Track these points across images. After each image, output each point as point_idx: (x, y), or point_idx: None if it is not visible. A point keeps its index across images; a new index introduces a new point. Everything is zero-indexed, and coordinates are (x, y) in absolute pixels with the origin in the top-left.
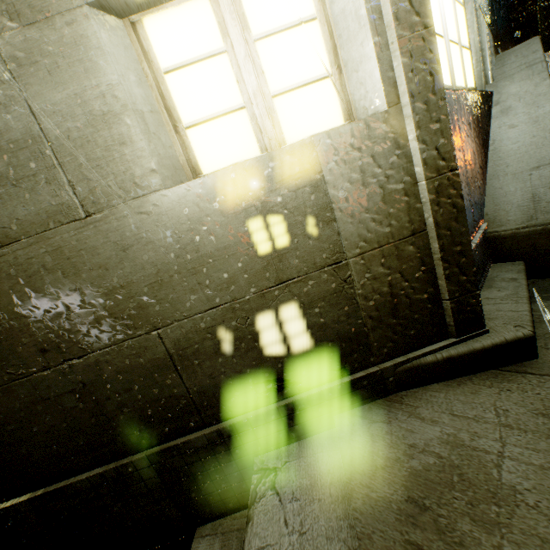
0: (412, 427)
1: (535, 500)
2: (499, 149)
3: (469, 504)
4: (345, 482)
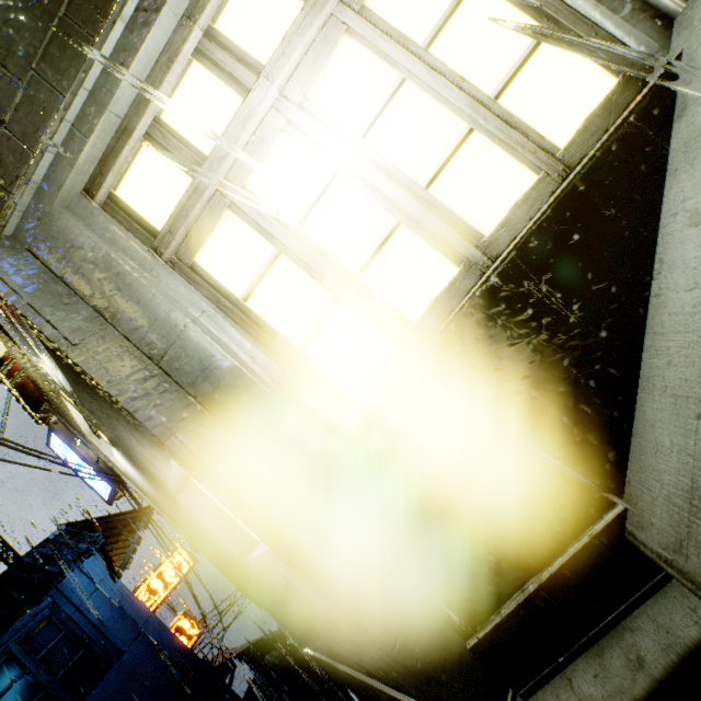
0: None
1: None
2: (664, 299)
3: None
4: None
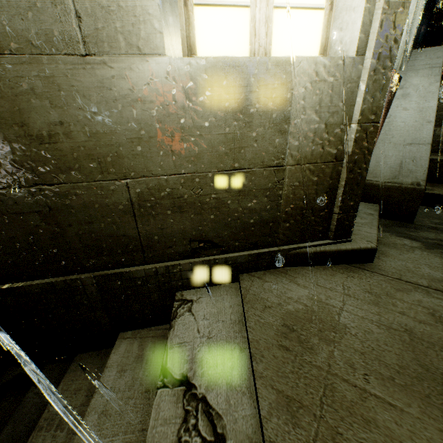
0: (291, 288)
1: (356, 332)
2: (392, 123)
3: (319, 331)
4: (242, 313)
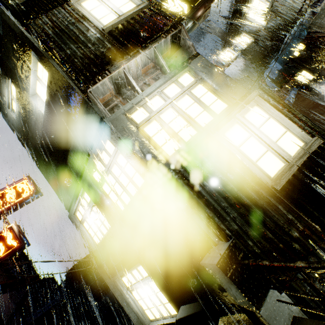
0: None
1: None
2: None
3: None
4: None
